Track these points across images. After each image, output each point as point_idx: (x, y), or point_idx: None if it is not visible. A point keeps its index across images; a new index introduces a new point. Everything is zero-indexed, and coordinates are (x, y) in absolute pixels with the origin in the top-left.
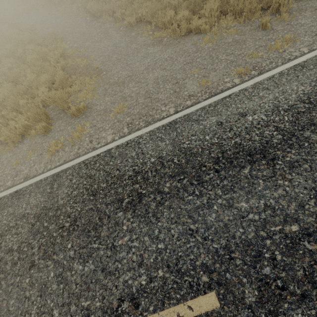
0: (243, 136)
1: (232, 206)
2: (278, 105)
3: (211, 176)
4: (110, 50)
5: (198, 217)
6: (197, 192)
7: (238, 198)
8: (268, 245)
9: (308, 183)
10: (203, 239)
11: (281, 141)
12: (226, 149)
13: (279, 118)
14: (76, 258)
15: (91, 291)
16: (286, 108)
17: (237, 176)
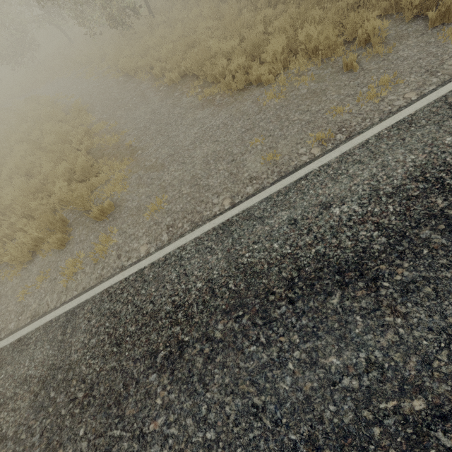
0: (328, 241)
1: (315, 363)
2: (377, 188)
3: (282, 310)
4: (147, 120)
5: (266, 383)
6: (263, 339)
7: (325, 349)
8: (376, 437)
9: (434, 319)
10: (273, 424)
11: (386, 248)
12: (303, 264)
13: (380, 209)
14: None
15: None
16: (389, 191)
17: (321, 310)
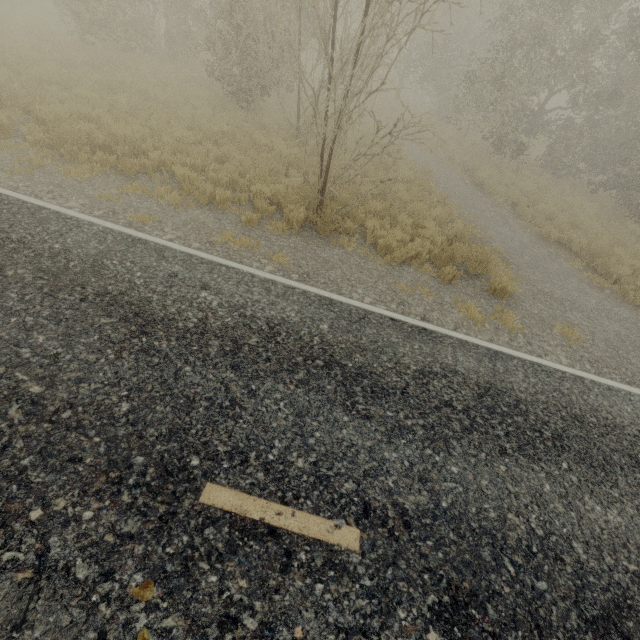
0: None
1: None
2: None
3: None
4: (517, 245)
5: None
6: None
7: None
8: None
9: None
10: None
11: None
12: None
13: None
14: (584, 490)
15: (633, 554)
16: None
17: None
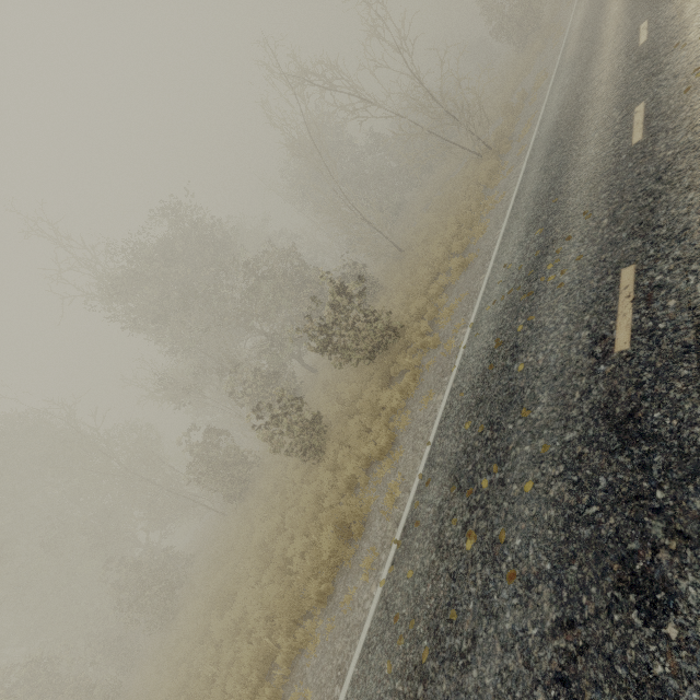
0: None
1: None
2: None
3: None
4: None
5: None
6: None
7: None
8: None
9: None
10: None
11: None
12: None
13: None
14: None
15: None
16: None
17: None
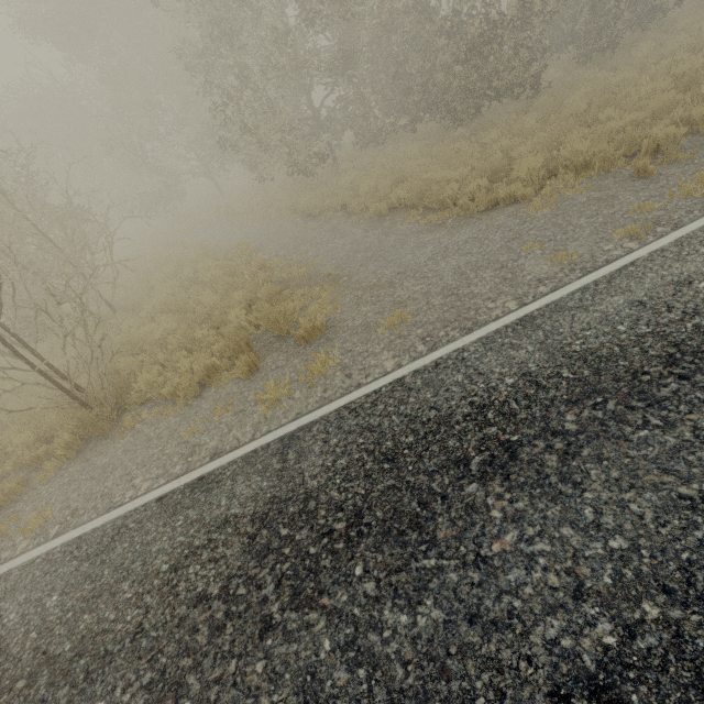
0: None
1: None
2: None
3: (672, 387)
4: (349, 249)
5: (690, 468)
6: (656, 421)
7: None
8: None
9: None
10: None
11: None
12: (680, 339)
13: None
14: (384, 597)
15: (455, 680)
16: None
17: None
